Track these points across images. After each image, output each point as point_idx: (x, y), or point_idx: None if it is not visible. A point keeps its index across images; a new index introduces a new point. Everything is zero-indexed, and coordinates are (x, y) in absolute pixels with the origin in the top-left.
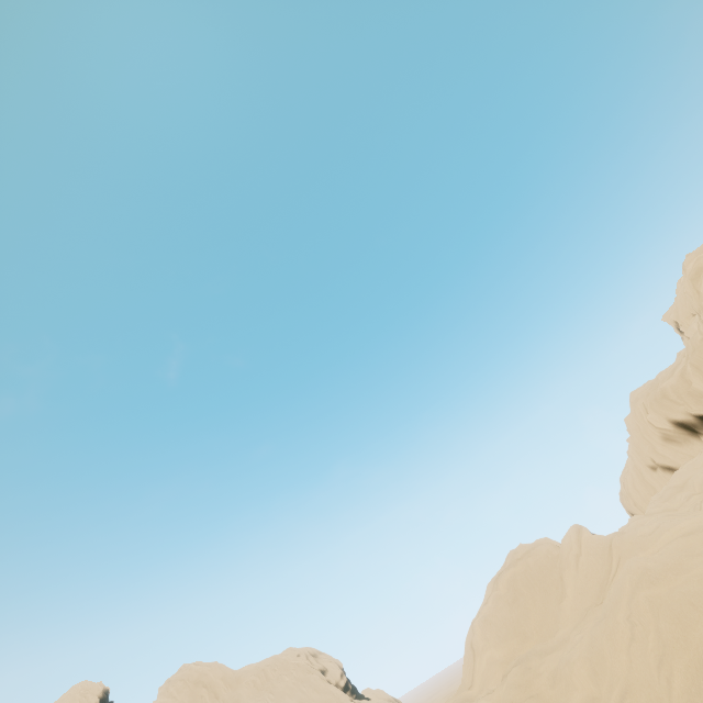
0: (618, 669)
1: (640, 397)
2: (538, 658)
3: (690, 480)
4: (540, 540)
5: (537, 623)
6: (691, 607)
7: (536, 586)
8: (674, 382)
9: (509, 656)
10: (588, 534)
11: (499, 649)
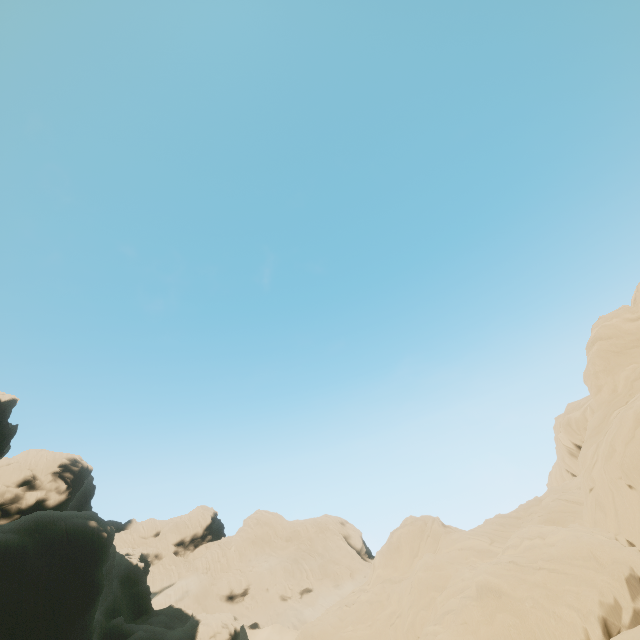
0: (403, 603)
1: (562, 415)
2: (390, 583)
3: (543, 500)
4: (423, 517)
5: (404, 564)
6: (426, 589)
7: (410, 543)
8: (578, 416)
9: (386, 576)
10: (435, 526)
11: (383, 571)
